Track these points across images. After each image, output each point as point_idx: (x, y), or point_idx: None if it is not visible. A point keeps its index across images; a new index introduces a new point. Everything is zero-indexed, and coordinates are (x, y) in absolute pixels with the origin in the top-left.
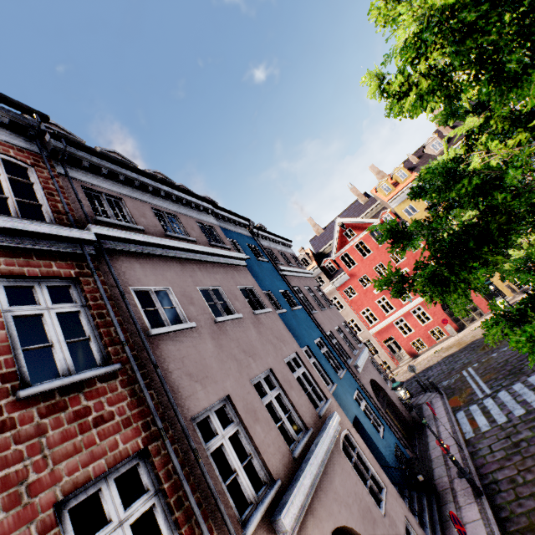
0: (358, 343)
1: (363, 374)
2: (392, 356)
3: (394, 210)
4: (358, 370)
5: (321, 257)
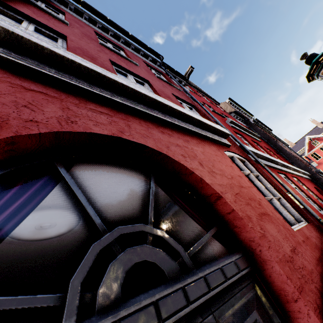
0: None
1: None
2: None
3: None
4: None
5: None
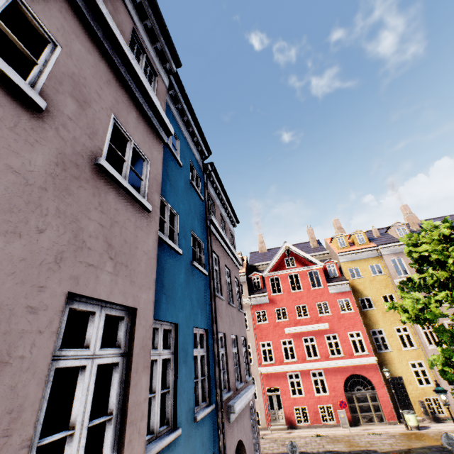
0: (246, 373)
1: (234, 425)
2: (269, 411)
3: (340, 264)
4: (230, 416)
5: (253, 270)
